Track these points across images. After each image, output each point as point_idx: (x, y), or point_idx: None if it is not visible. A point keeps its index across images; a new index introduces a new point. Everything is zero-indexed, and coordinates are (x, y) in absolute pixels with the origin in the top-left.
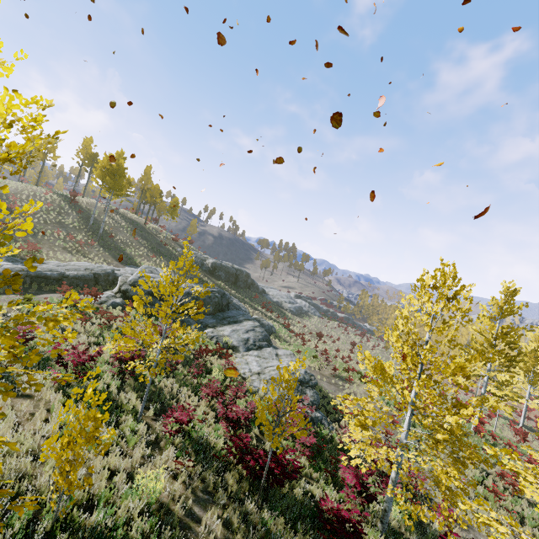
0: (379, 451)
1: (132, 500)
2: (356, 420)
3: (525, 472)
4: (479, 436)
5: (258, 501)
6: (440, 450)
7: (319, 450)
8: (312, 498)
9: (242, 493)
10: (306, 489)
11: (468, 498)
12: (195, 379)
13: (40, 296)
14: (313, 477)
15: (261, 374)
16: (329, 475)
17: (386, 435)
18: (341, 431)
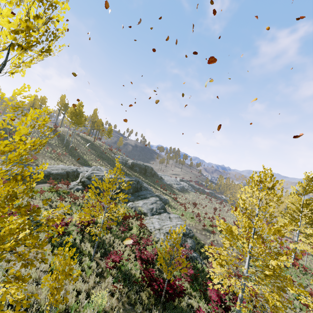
0: (231, 281)
1: (89, 309)
2: (216, 261)
3: (312, 305)
4: (295, 268)
5: (160, 310)
6: (267, 282)
7: (196, 277)
8: (192, 308)
9: (150, 305)
10: (188, 302)
11: (289, 308)
12: (123, 233)
13: (38, 186)
14: (192, 294)
15: (160, 229)
16: (202, 293)
17: (237, 267)
18: (209, 265)
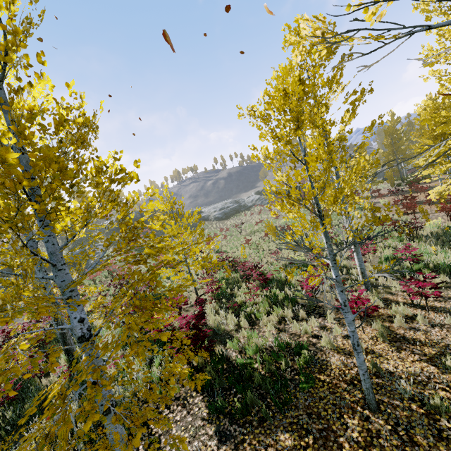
0: None
1: None
2: None
3: None
4: None
5: None
6: None
7: None
8: None
9: None
10: None
11: None
12: None
13: None
14: None
15: None
16: None
17: None
18: None
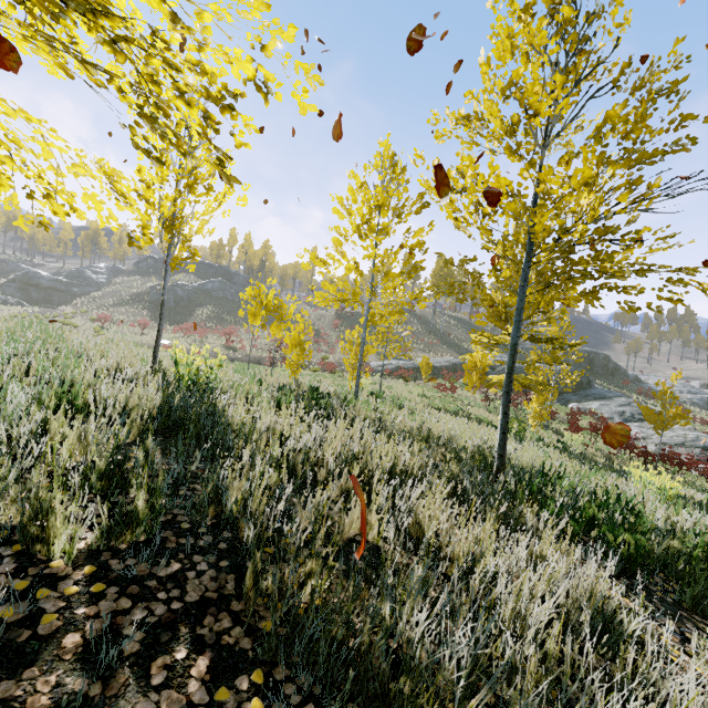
0: None
1: None
2: None
3: None
4: None
5: None
6: None
7: None
8: None
9: None
10: None
11: None
12: None
13: None
14: None
15: (647, 439)
16: None
17: None
18: None
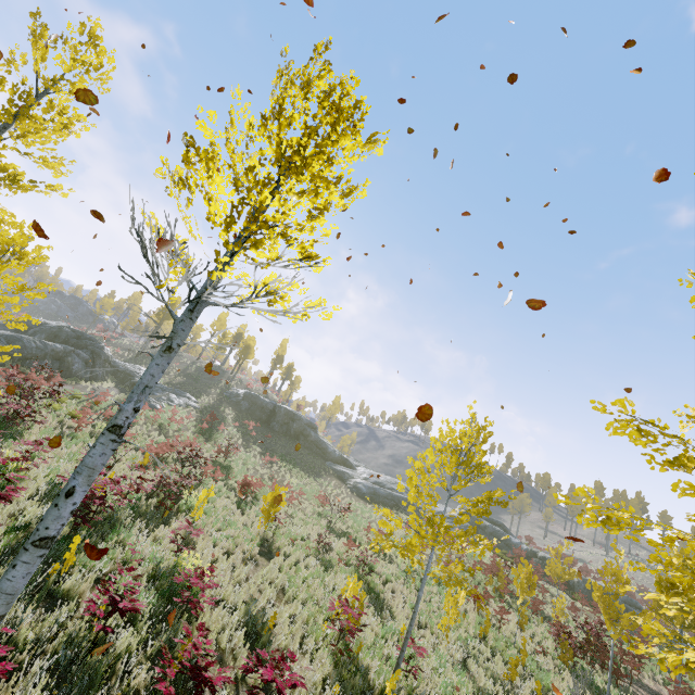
0: None
1: None
2: None
3: None
4: None
5: None
6: None
7: None
8: None
9: None
10: None
11: None
12: None
13: None
14: None
15: None
16: None
17: None
18: None
